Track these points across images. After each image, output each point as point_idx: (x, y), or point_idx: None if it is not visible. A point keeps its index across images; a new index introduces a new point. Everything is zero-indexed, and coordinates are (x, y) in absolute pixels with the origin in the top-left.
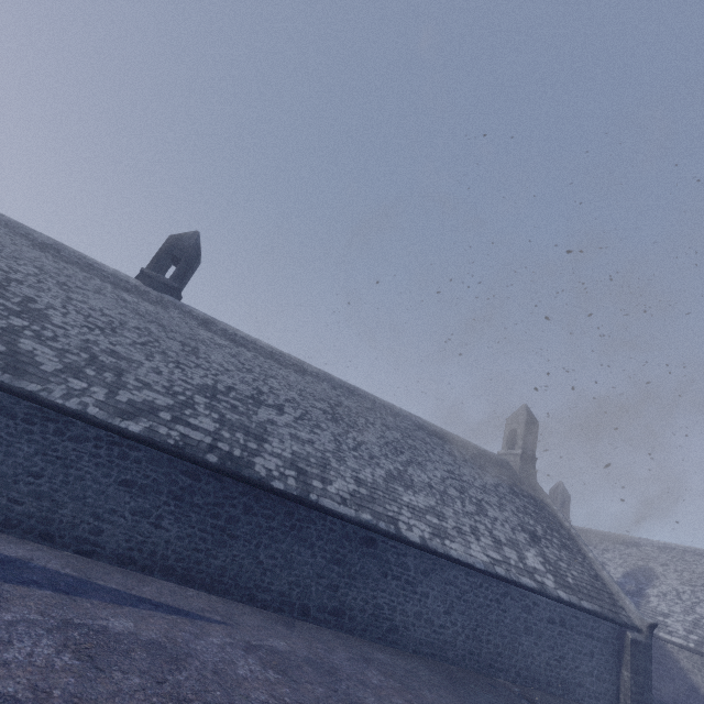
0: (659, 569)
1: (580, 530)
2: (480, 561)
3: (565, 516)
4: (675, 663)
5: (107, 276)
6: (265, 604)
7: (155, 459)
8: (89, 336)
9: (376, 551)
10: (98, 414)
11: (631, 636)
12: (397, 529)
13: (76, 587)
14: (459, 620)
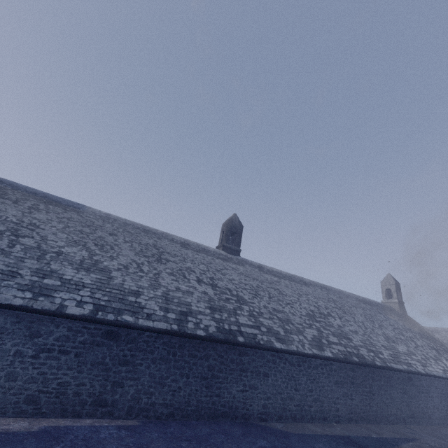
0: None
1: None
2: (441, 373)
3: None
4: None
5: (213, 254)
6: (392, 422)
7: (339, 367)
8: (260, 303)
9: (413, 382)
10: (317, 352)
11: None
12: (415, 369)
13: (383, 442)
14: (445, 404)
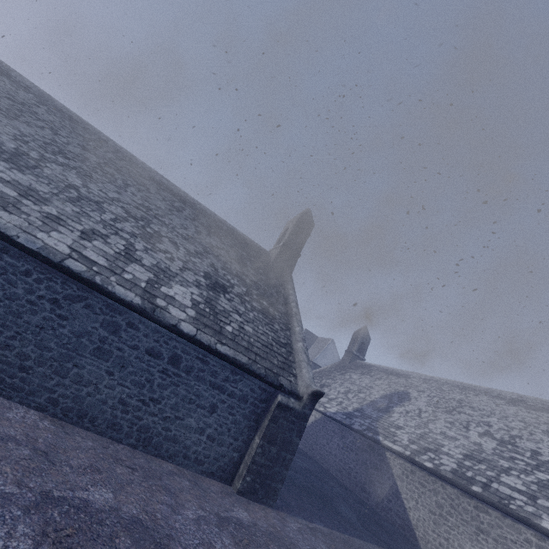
0: (415, 394)
1: (367, 365)
2: (40, 243)
3: (361, 355)
4: (389, 469)
5: None
6: None
7: None
8: None
9: None
10: None
11: (281, 399)
12: None
13: None
14: None
